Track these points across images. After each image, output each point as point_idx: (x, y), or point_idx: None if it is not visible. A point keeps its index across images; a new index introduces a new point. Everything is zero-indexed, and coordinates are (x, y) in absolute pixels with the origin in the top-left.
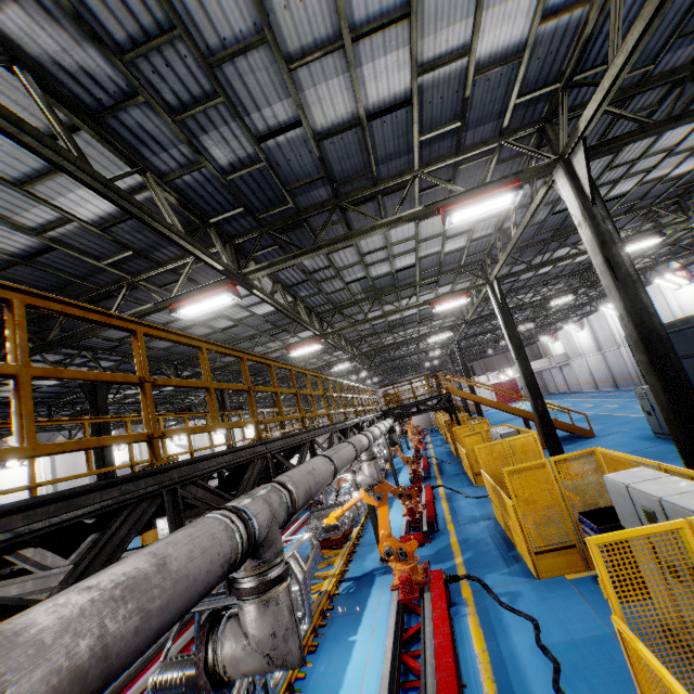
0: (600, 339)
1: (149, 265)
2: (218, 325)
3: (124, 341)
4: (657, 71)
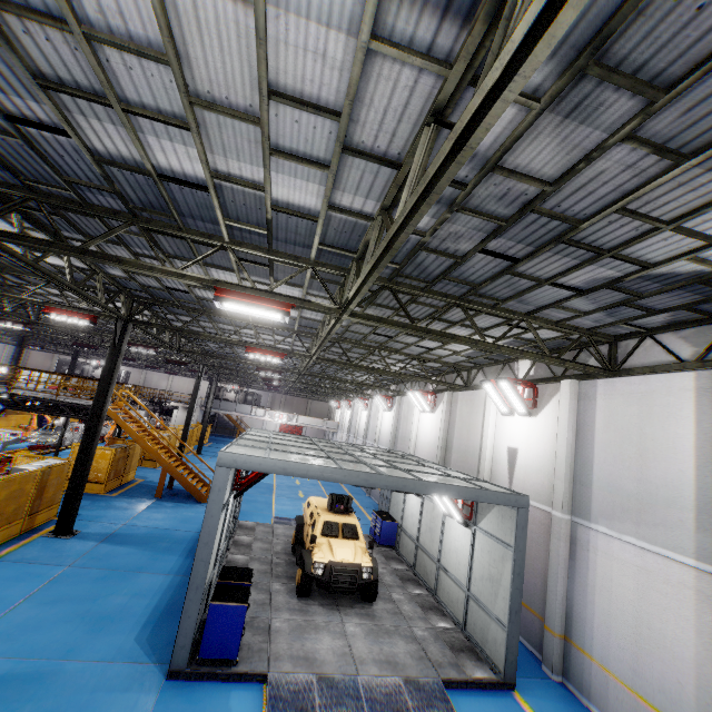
0: (352, 424)
1: None
2: None
3: None
4: (99, 203)
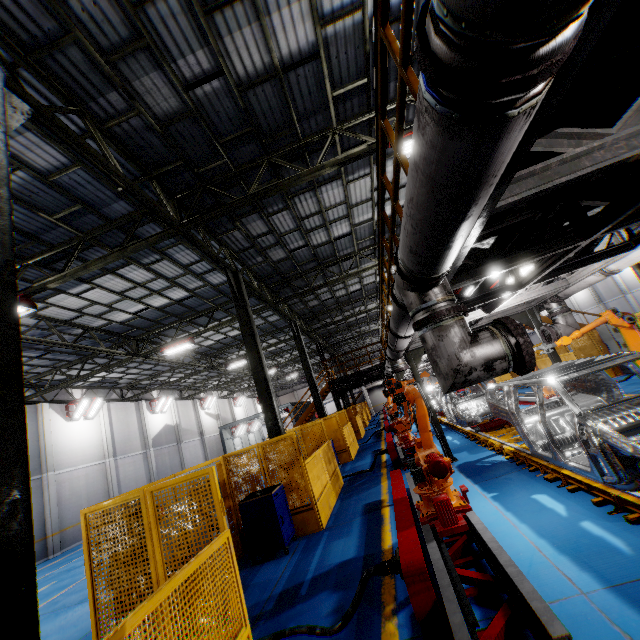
0: (600, 292)
1: (358, 110)
2: (335, 232)
3: (255, 241)
4: None
